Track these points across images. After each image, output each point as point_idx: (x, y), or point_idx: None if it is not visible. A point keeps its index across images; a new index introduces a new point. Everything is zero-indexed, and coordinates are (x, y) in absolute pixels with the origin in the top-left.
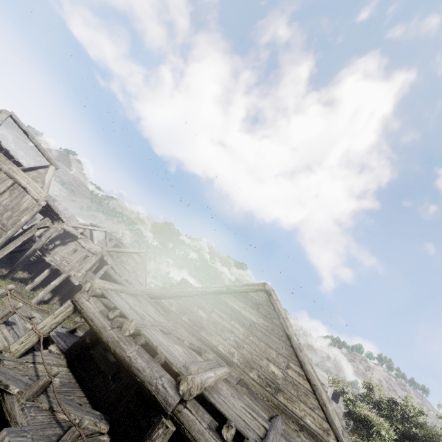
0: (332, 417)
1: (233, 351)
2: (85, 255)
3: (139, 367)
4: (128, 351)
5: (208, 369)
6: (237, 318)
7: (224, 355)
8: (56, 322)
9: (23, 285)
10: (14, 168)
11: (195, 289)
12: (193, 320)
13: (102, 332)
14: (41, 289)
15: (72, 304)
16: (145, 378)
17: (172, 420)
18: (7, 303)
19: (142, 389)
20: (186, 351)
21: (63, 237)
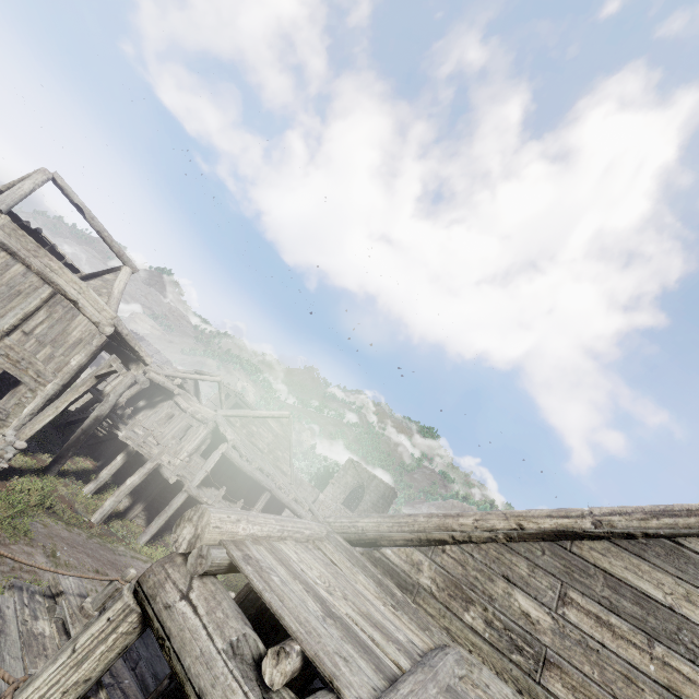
0: None
1: None
2: (186, 424)
3: None
4: None
5: None
6: (673, 637)
7: None
8: (83, 678)
9: (82, 484)
10: (54, 264)
11: (483, 520)
12: (501, 626)
13: None
14: (112, 490)
15: (135, 603)
16: None
17: None
18: (37, 530)
19: None
20: None
21: (151, 393)
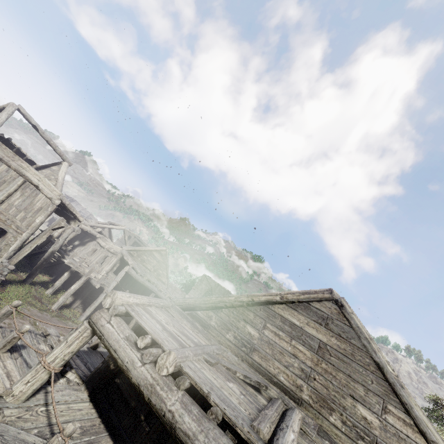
0: None
1: (300, 384)
2: (104, 255)
3: (187, 430)
4: (169, 402)
5: (283, 424)
6: (299, 337)
7: (289, 388)
8: (71, 351)
9: (44, 289)
10: (24, 164)
11: (238, 298)
12: (240, 338)
13: (130, 370)
14: (62, 293)
15: (89, 326)
16: None
17: None
18: (25, 312)
19: None
20: (243, 391)
21: (82, 237)
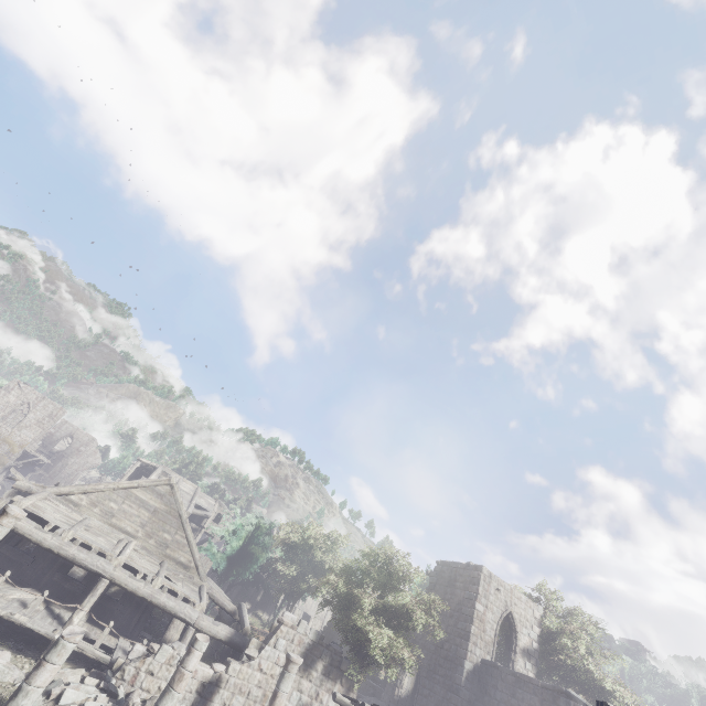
0: (196, 554)
1: (138, 529)
2: None
3: (82, 558)
4: (72, 551)
5: (126, 548)
6: (144, 506)
7: (132, 533)
8: None
9: None
10: None
11: (108, 486)
12: (105, 511)
13: (44, 542)
14: None
15: None
16: (88, 563)
17: (107, 578)
18: None
19: (86, 569)
20: (106, 539)
21: None
